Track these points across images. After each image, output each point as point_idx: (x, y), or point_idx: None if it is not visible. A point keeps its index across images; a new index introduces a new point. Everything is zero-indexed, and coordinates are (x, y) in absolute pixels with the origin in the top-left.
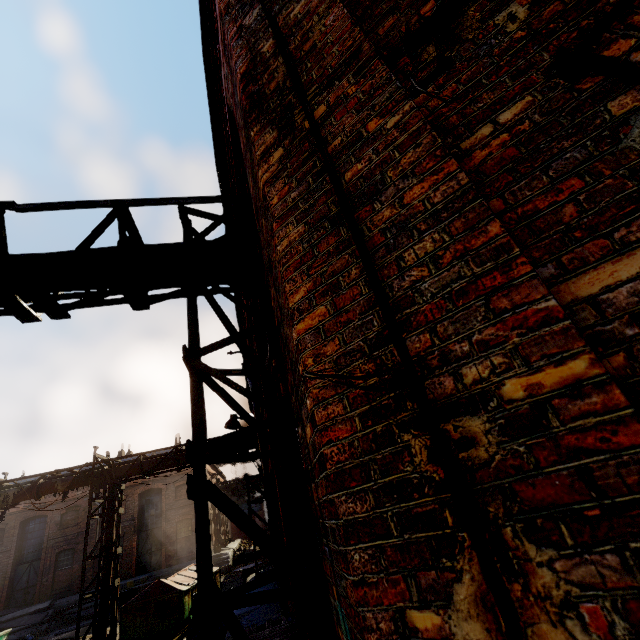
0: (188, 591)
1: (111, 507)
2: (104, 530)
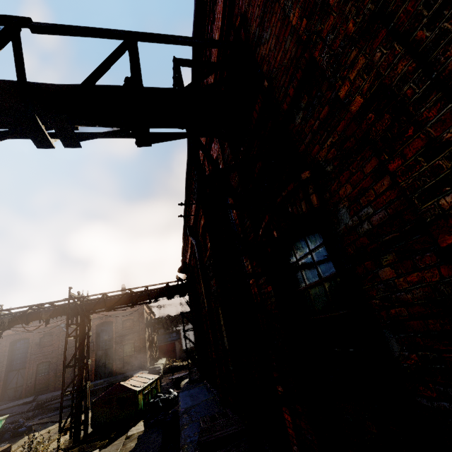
0: (140, 391)
1: (82, 331)
2: (78, 347)
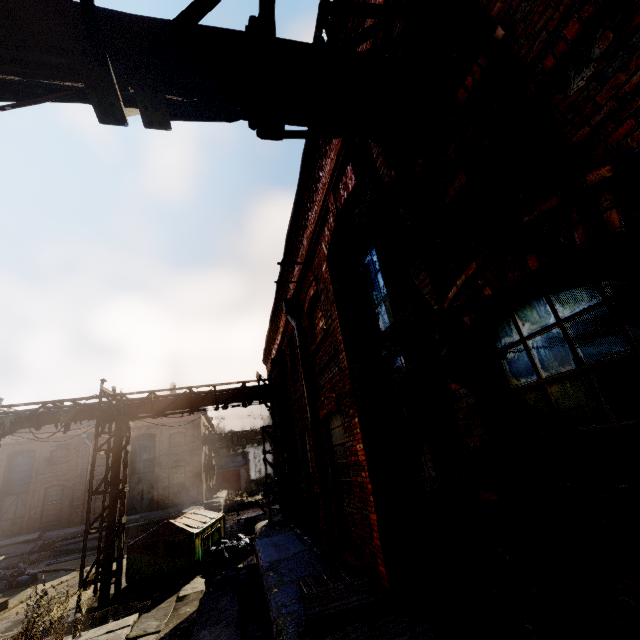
0: (198, 534)
1: (118, 444)
2: (111, 466)
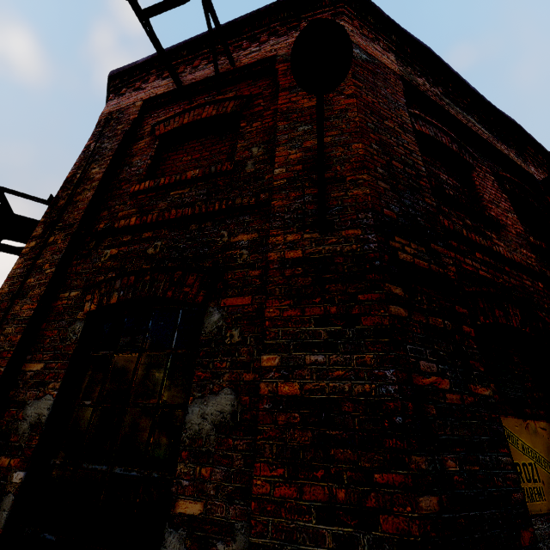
0: None
1: None
2: None
